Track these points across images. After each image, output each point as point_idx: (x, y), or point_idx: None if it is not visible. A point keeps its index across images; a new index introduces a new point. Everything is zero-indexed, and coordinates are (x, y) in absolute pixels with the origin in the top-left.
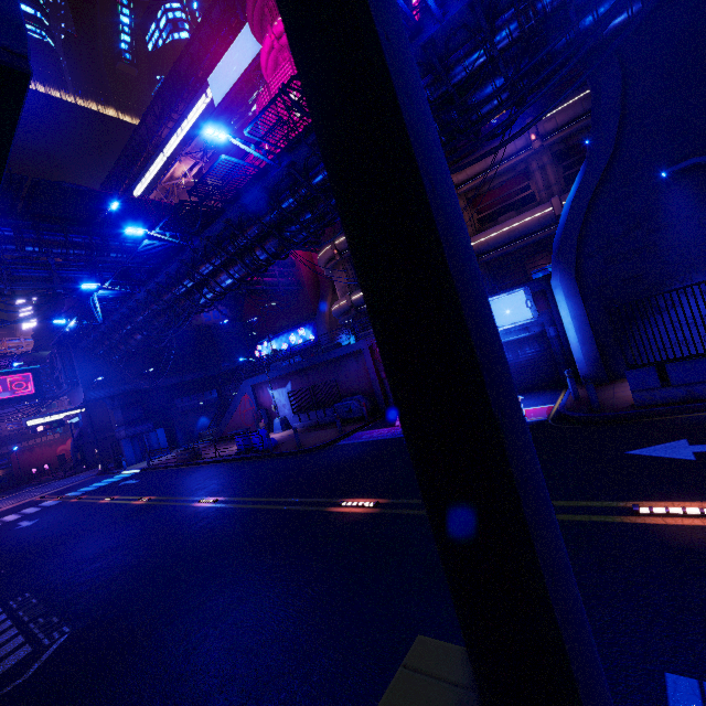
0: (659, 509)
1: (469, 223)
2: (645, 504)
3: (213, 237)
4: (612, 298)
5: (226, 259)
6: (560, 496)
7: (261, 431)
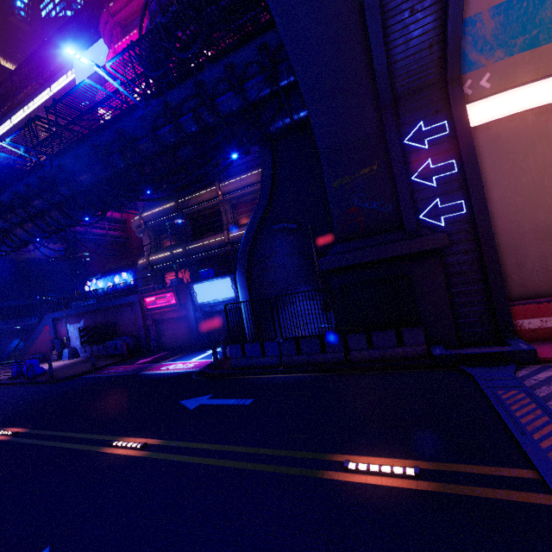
0: (121, 443)
1: (231, 220)
2: (125, 439)
3: (6, 201)
4: (265, 293)
5: (20, 219)
6: (105, 432)
7: (33, 361)
